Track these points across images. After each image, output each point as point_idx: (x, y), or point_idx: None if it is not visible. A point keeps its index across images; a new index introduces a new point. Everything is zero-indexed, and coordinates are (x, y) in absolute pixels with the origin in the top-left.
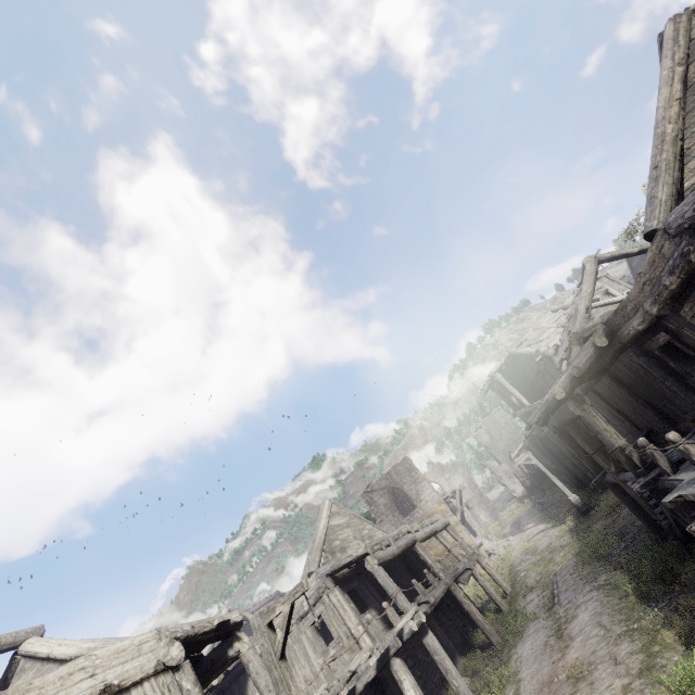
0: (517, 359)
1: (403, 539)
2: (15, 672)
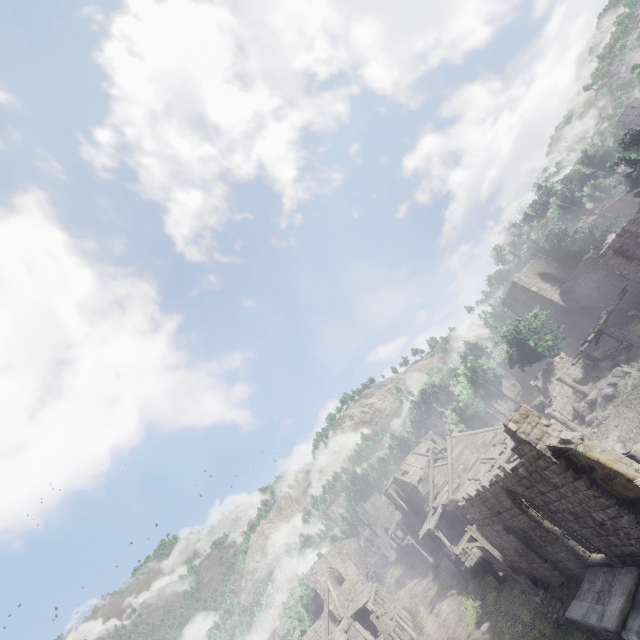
0: (398, 480)
1: (372, 594)
2: None
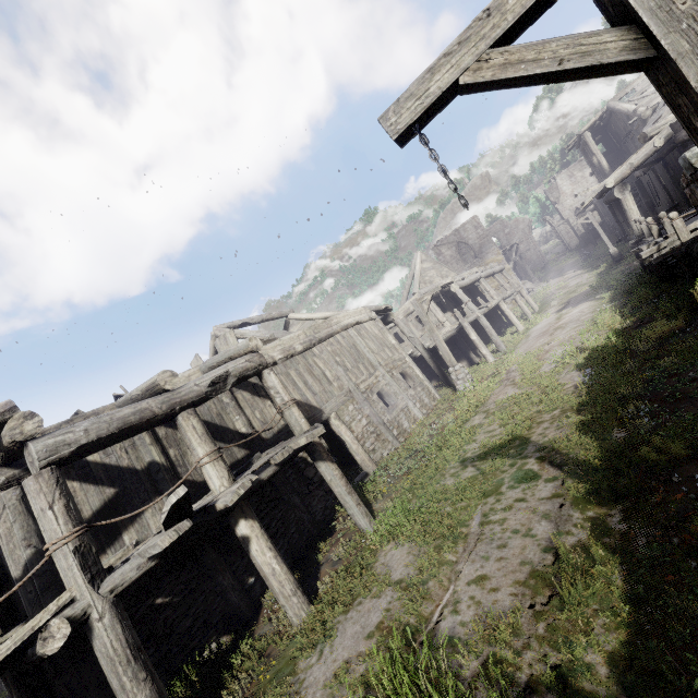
0: (614, 115)
1: (473, 276)
2: (289, 326)
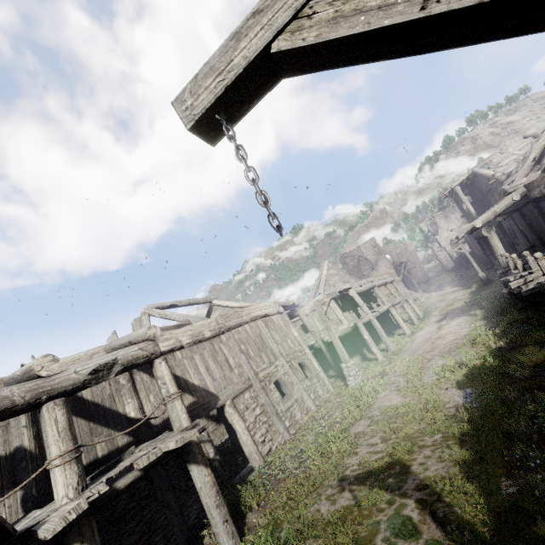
0: (477, 177)
1: (368, 284)
2: (212, 310)
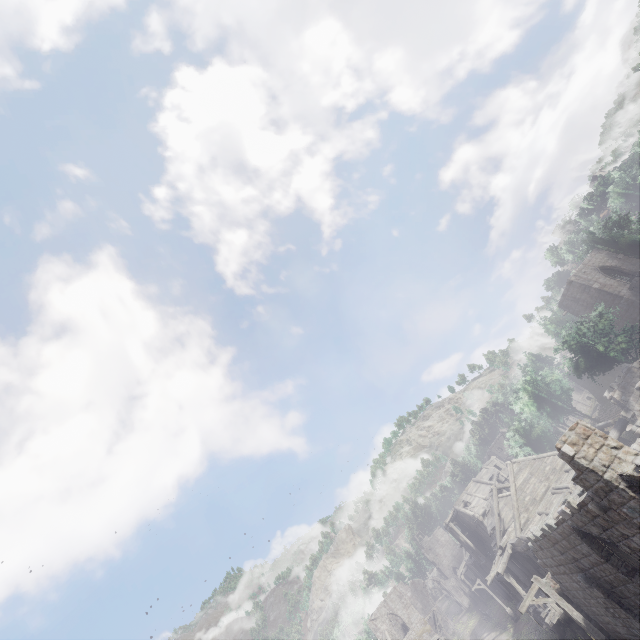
0: (460, 513)
1: None
2: None
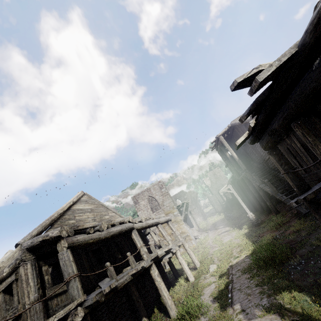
0: (235, 129)
1: (120, 226)
2: None
